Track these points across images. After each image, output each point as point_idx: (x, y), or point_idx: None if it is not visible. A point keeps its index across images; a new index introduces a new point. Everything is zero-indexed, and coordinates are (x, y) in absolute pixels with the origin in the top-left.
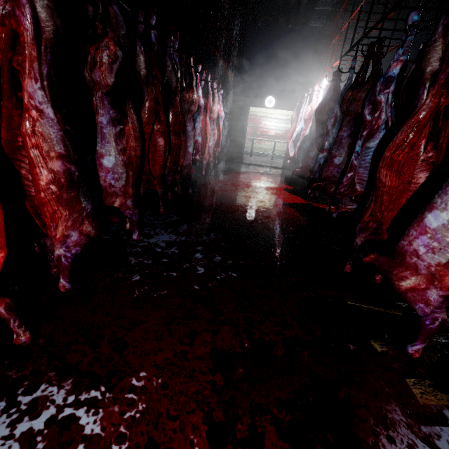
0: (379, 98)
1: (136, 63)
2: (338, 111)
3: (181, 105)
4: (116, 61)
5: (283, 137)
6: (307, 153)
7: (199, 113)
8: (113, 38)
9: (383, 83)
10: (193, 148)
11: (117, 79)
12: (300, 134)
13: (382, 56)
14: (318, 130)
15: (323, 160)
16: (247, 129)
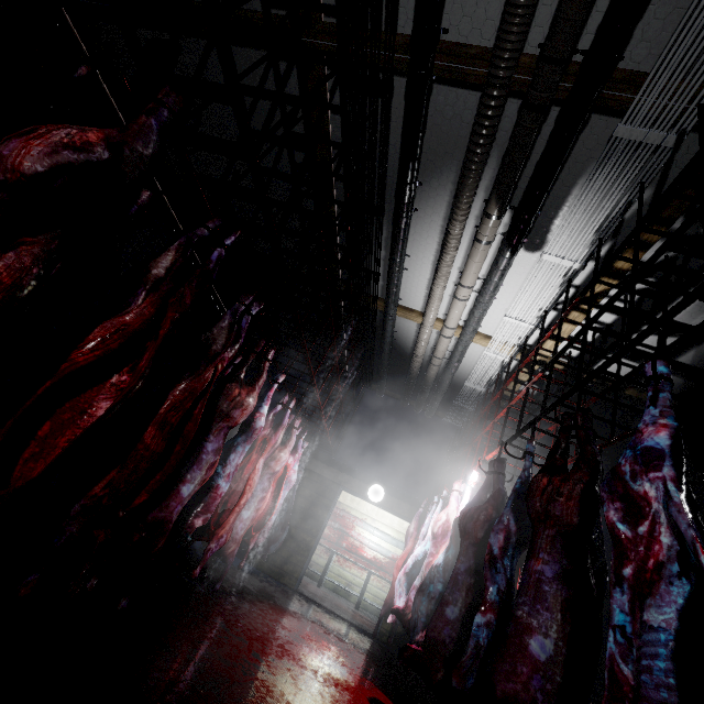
0: (637, 486)
1: (155, 256)
2: (510, 519)
3: (216, 399)
4: (76, 149)
5: (385, 569)
6: (438, 605)
7: (247, 437)
8: (106, 132)
9: (633, 456)
10: (193, 489)
11: (48, 171)
12: (421, 563)
13: (592, 434)
14: (463, 555)
15: (483, 631)
16: (328, 530)
